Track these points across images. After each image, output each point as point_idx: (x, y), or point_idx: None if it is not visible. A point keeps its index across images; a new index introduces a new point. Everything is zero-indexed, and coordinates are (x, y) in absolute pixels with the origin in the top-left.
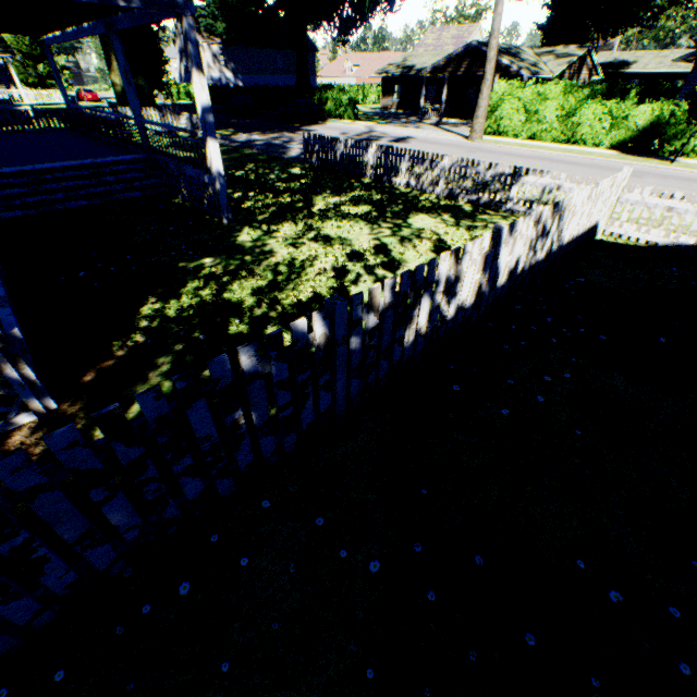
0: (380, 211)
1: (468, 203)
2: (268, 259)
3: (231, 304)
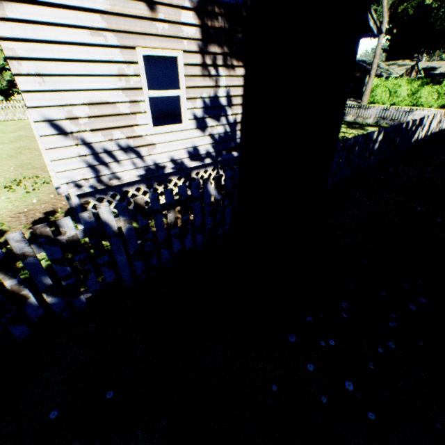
0: (350, 127)
1: (385, 124)
2: None
3: None
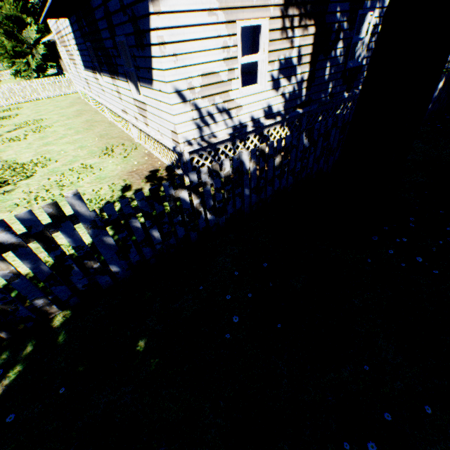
0: None
1: None
2: None
3: None
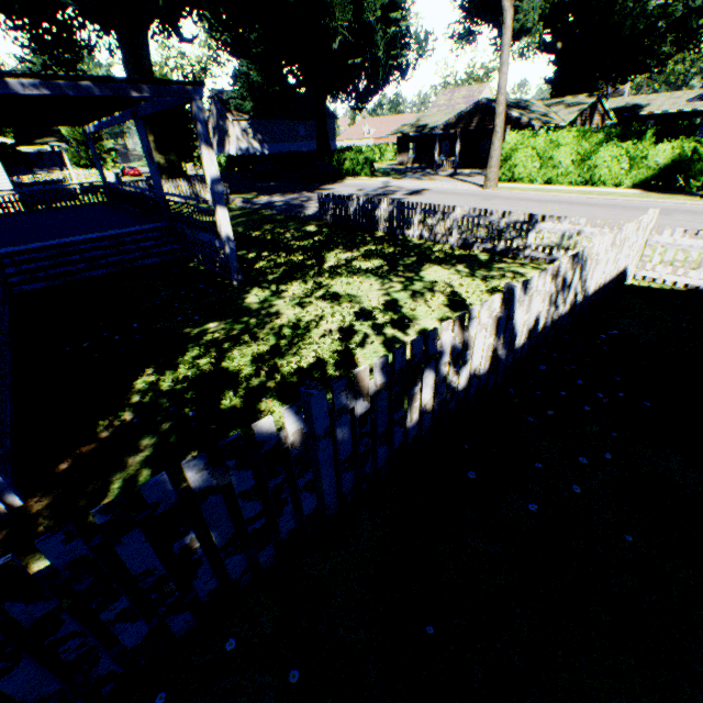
0: (392, 265)
1: (484, 251)
2: (273, 321)
3: (228, 373)
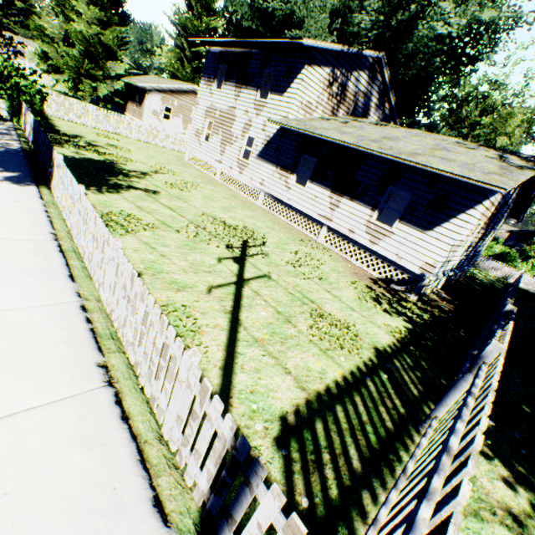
0: None
1: None
2: None
3: None
